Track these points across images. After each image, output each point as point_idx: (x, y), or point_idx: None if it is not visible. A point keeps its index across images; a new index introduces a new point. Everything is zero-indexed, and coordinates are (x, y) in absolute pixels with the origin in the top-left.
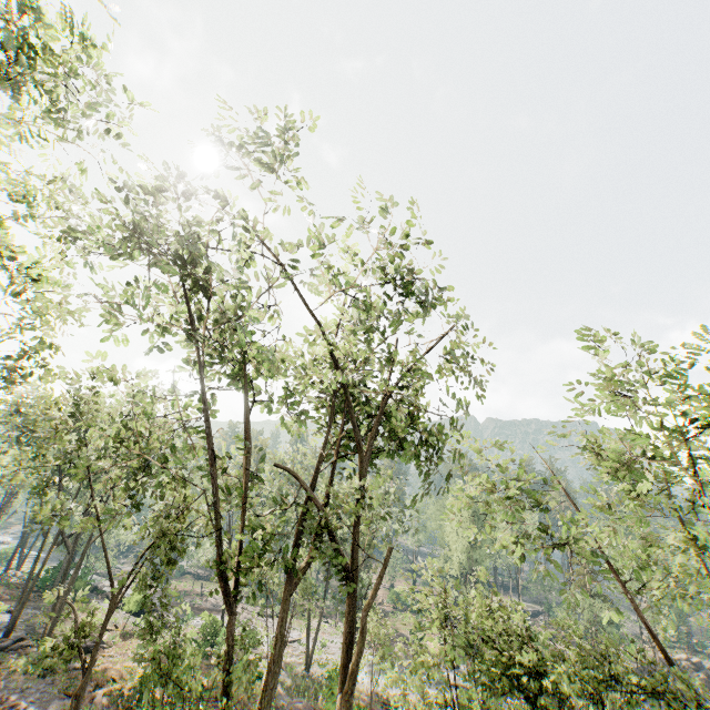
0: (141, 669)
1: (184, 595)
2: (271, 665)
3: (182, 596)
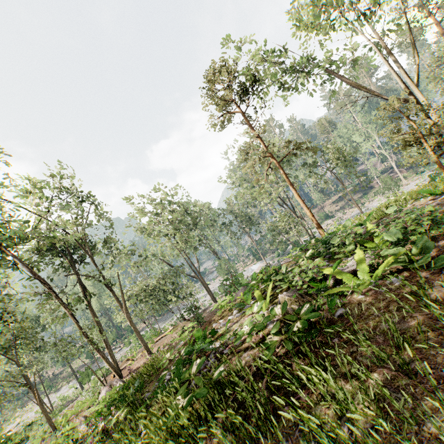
0: None
1: None
2: (98, 324)
3: None
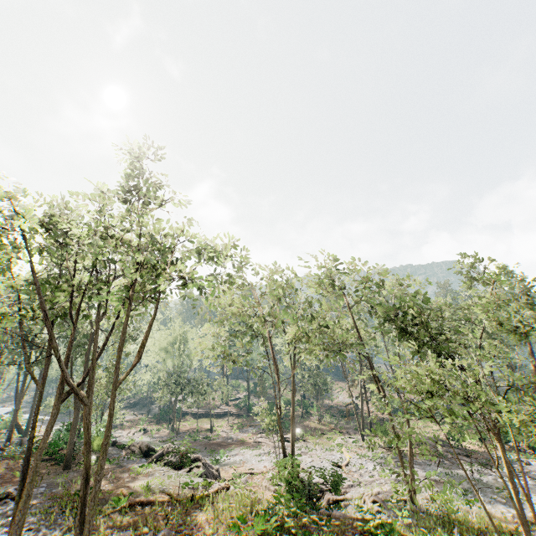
0: None
1: (197, 433)
2: None
3: (195, 435)
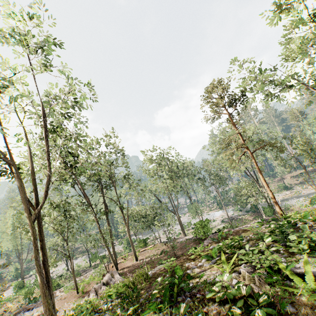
0: (10, 305)
1: None
2: (110, 231)
3: None
